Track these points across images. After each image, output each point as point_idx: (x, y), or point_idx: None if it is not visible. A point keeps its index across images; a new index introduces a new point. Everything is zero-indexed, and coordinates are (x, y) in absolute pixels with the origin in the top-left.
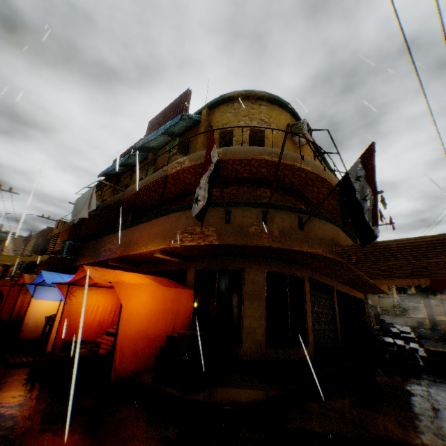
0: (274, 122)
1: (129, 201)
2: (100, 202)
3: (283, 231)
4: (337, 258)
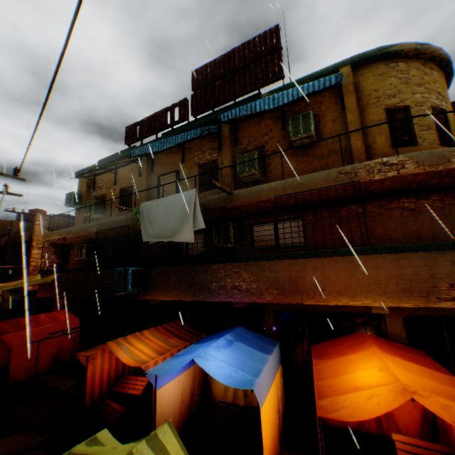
0: (446, 97)
1: (237, 208)
2: (116, 191)
3: None
4: None
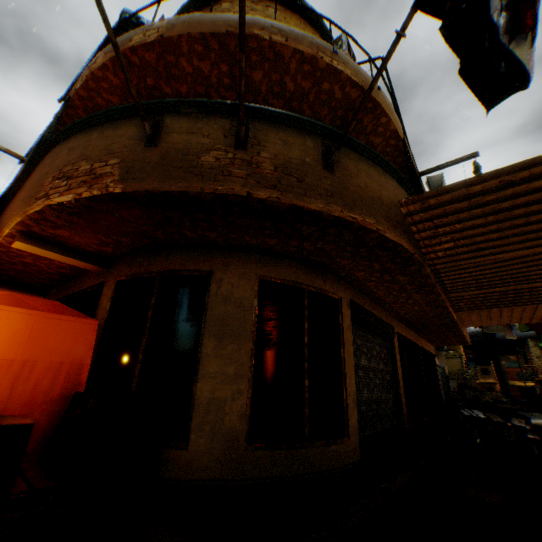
0: None
1: None
2: None
3: (285, 166)
4: (407, 244)
